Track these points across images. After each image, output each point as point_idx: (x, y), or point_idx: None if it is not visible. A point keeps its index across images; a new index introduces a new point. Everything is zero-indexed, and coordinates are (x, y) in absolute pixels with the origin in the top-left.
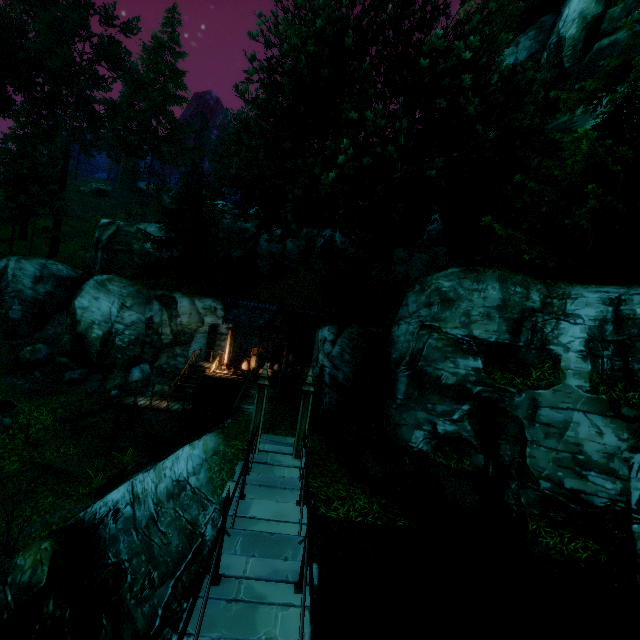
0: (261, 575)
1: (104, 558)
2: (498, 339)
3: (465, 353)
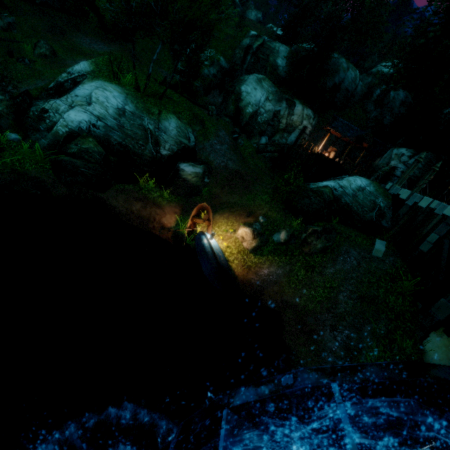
0: None
1: (340, 200)
2: None
3: None
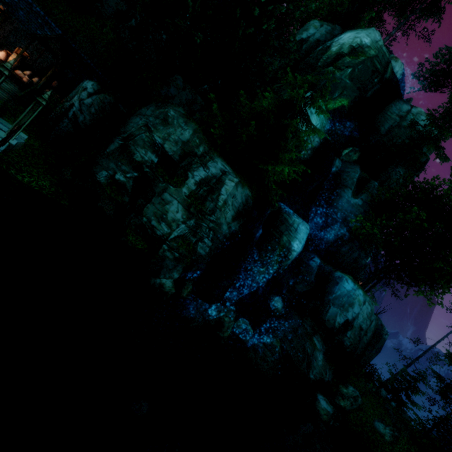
0: None
1: None
2: (172, 155)
3: (154, 151)
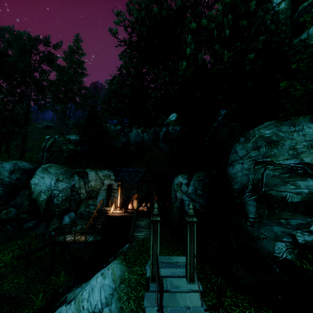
0: None
1: None
2: None
3: (302, 176)
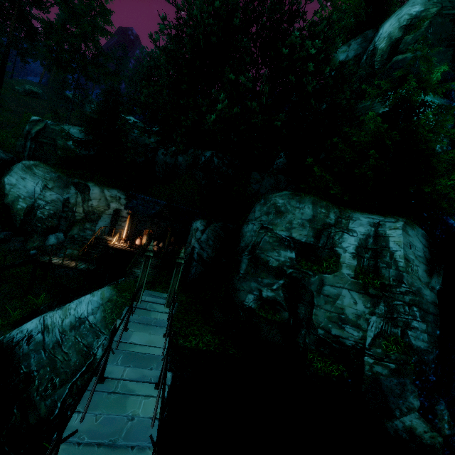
0: (133, 378)
1: (18, 369)
2: (307, 240)
3: (286, 247)
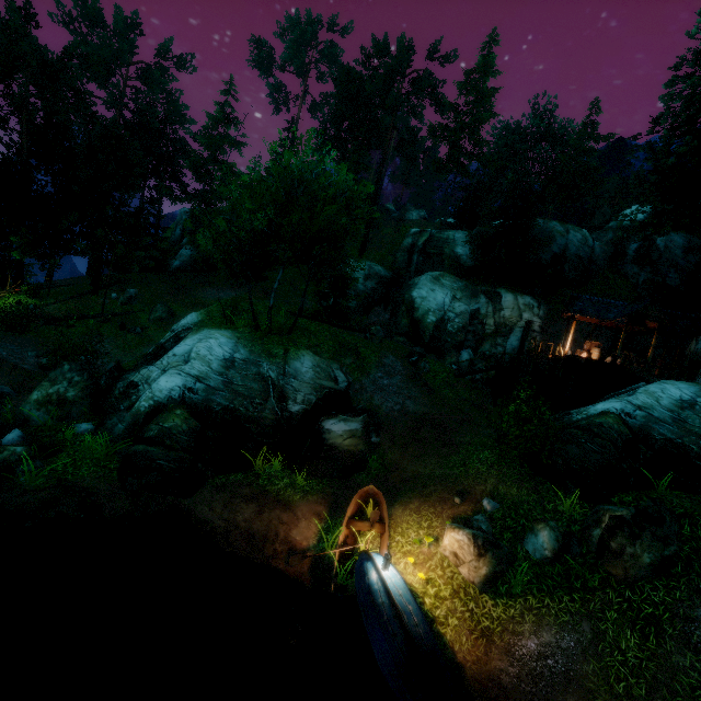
0: None
1: (649, 435)
2: None
3: None
